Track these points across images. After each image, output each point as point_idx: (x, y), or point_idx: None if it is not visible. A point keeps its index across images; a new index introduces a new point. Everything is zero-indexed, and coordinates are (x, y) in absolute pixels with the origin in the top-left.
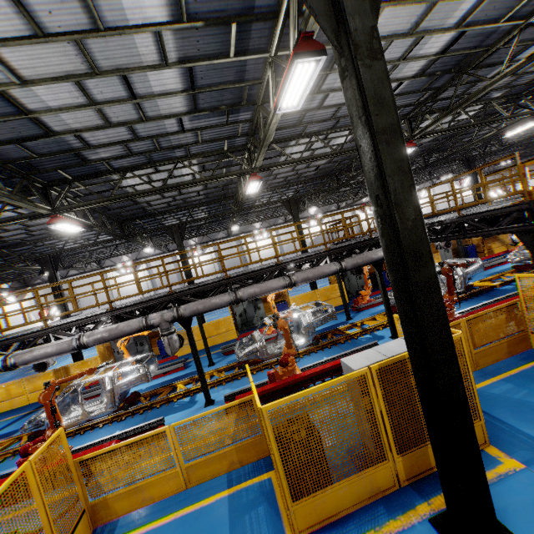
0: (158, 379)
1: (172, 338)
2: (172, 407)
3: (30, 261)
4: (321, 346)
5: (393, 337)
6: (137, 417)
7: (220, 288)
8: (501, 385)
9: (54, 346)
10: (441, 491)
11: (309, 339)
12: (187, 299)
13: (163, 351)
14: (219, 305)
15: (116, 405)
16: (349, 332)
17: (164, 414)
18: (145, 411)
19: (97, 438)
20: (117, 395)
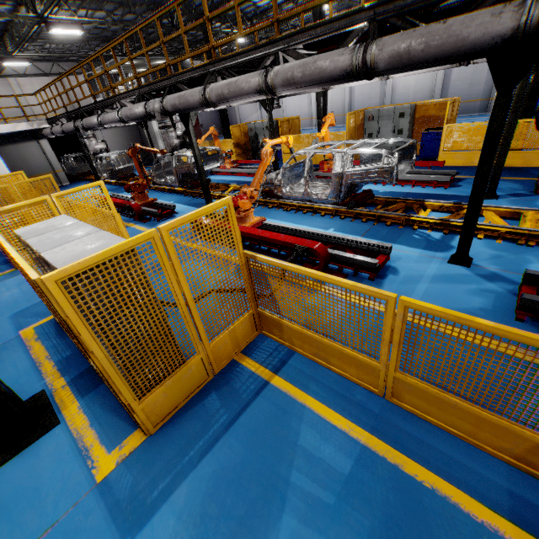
0: (244, 177)
1: (165, 133)
2: (204, 202)
3: (228, 22)
4: (354, 214)
5: (453, 258)
6: (189, 198)
7: (207, 77)
8: (339, 449)
9: (111, 114)
10: (76, 394)
11: (334, 195)
12: (182, 87)
13: (280, 154)
14: (192, 104)
15: (180, 182)
16: (421, 214)
17: (194, 204)
18: (197, 197)
19: (165, 200)
20: (178, 175)
